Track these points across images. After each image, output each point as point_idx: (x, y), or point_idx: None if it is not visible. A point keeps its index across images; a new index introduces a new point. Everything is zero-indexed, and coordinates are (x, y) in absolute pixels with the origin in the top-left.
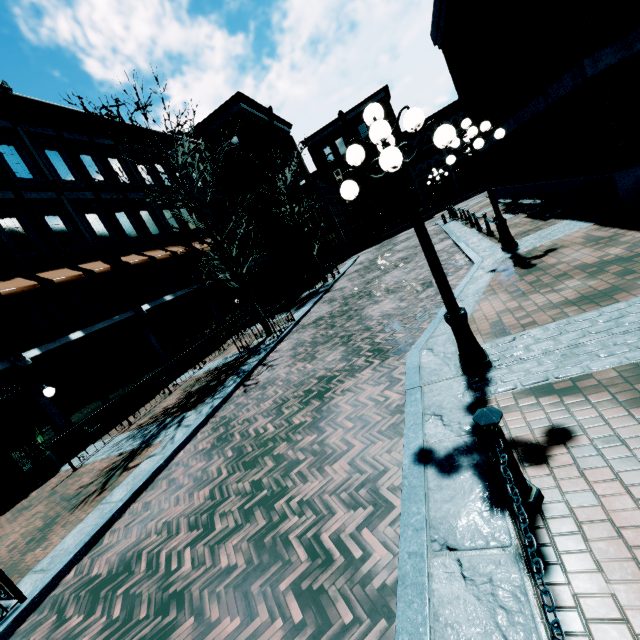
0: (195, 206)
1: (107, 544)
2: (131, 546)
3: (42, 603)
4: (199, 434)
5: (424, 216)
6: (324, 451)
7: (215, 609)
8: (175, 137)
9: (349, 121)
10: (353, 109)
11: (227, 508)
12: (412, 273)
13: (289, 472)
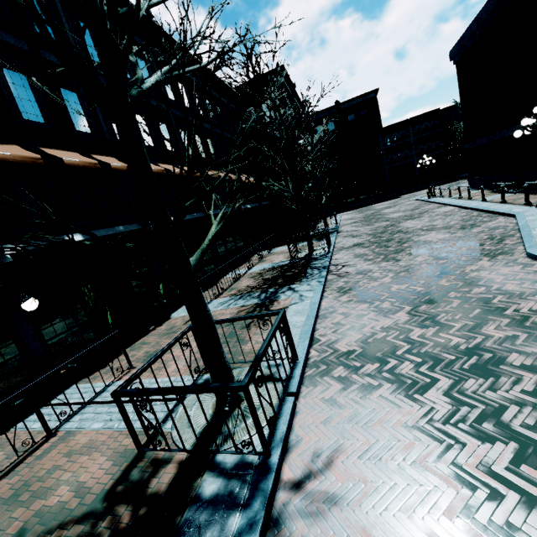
0: (289, 136)
1: (328, 340)
2: (363, 338)
3: (307, 364)
4: (327, 295)
5: (388, 196)
6: (510, 292)
7: (532, 349)
8: (230, 89)
9: (342, 110)
10: (347, 101)
11: (448, 318)
12: (436, 222)
13: (488, 302)
